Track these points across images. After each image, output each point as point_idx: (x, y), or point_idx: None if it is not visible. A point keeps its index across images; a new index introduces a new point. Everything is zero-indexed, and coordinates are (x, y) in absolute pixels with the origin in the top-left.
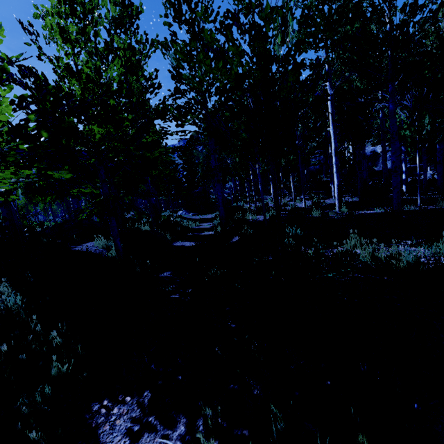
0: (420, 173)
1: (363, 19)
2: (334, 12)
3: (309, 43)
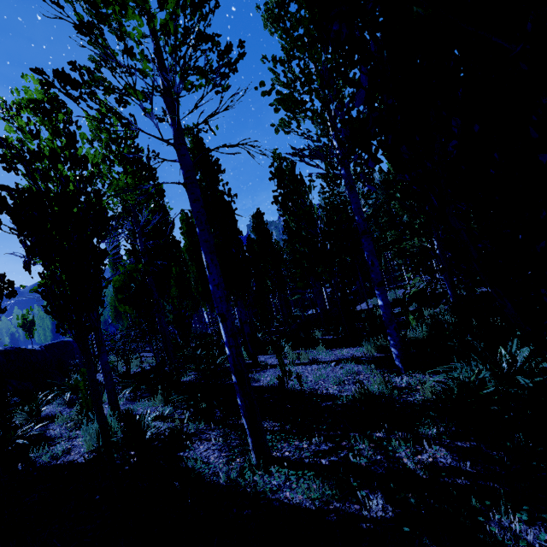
0: None
1: None
2: None
3: None
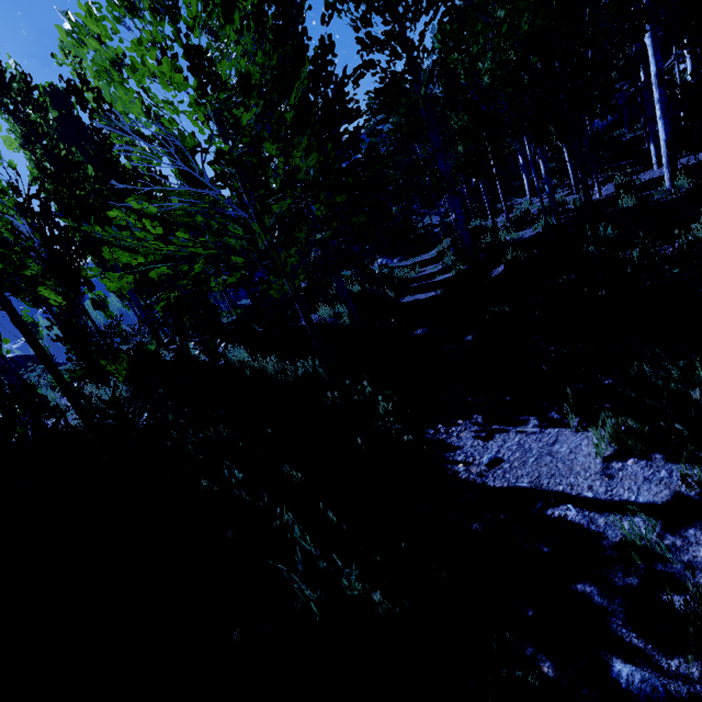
0: None
1: None
2: None
3: None
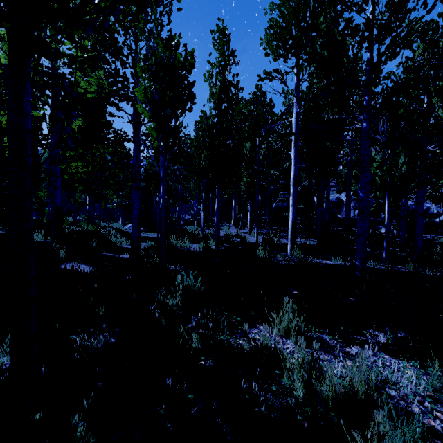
0: (379, 227)
1: (341, 4)
2: (309, 15)
3: (278, 46)
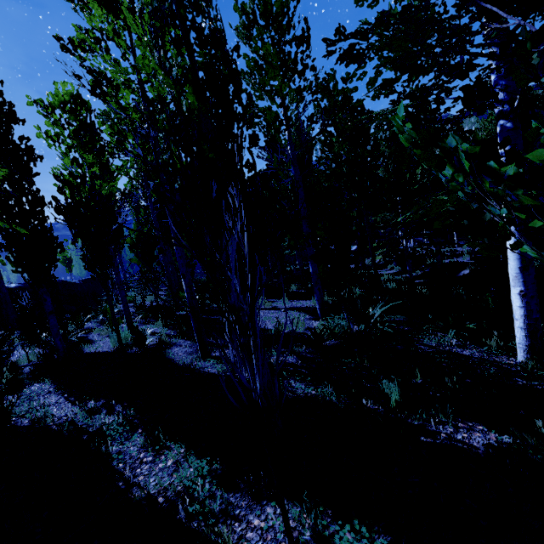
0: None
1: None
2: None
3: None
